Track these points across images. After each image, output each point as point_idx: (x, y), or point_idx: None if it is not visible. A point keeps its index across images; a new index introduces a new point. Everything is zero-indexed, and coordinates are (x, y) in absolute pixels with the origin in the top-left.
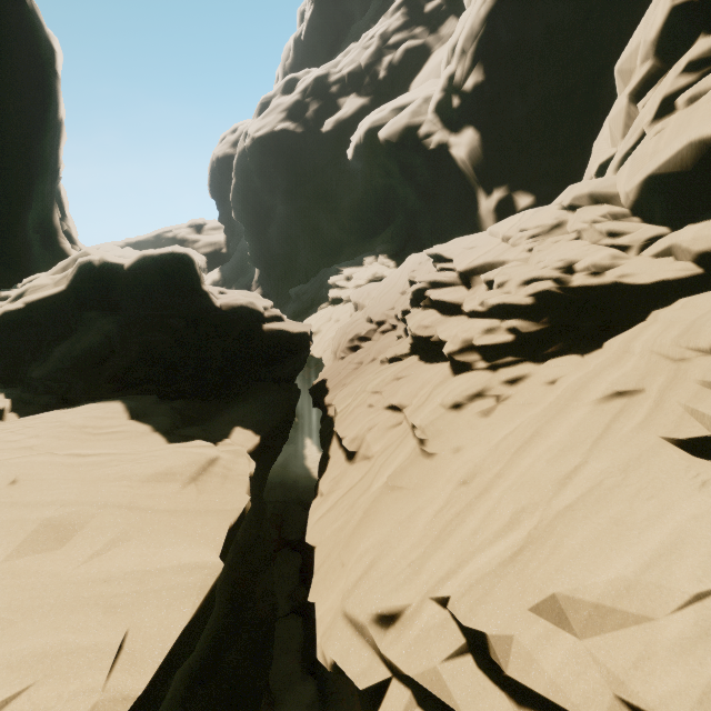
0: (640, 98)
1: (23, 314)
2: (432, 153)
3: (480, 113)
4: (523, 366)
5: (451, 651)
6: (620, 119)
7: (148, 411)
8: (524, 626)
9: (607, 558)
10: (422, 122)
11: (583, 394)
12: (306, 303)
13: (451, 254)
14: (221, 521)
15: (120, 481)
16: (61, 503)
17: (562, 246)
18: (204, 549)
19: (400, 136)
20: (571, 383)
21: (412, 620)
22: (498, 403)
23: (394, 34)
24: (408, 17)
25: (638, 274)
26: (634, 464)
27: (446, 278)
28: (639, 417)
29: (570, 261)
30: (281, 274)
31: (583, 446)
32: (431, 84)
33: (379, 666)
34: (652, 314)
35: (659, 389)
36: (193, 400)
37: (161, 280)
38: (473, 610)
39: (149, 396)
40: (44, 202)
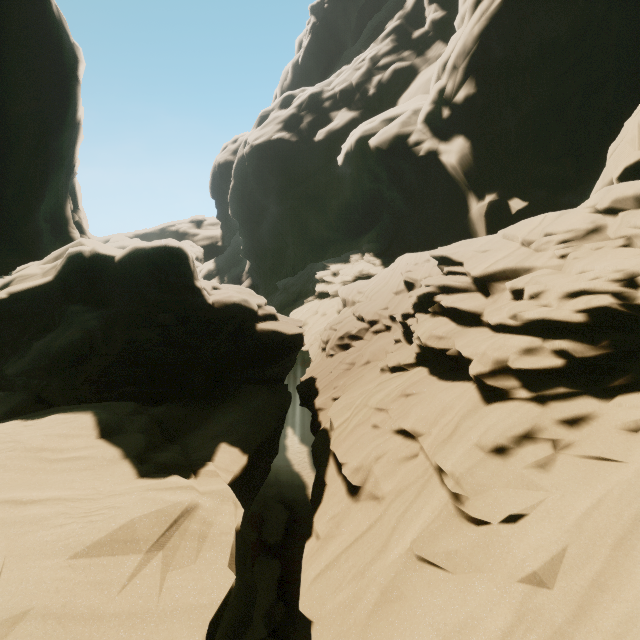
0: None
1: (6, 305)
2: (421, 160)
3: (470, 123)
4: (583, 401)
5: None
6: None
7: (122, 425)
8: None
9: None
10: (412, 132)
11: None
12: (292, 295)
13: (461, 257)
14: (193, 632)
15: (60, 557)
16: None
17: (609, 253)
18: None
19: (390, 143)
20: None
21: None
22: (556, 451)
23: (384, 58)
24: (396, 42)
25: None
26: None
27: (458, 283)
28: None
29: (631, 272)
30: (270, 267)
31: None
32: (419, 99)
33: None
34: None
35: None
36: (177, 405)
37: (152, 274)
38: None
39: (127, 403)
40: (58, 195)
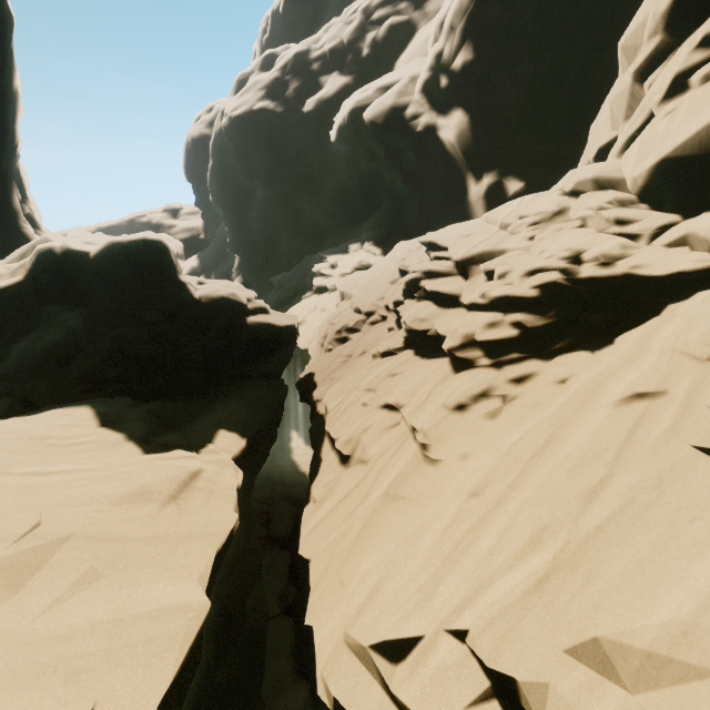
0: (646, 76)
1: None
2: (419, 136)
3: (469, 94)
4: (530, 363)
5: (474, 696)
6: (623, 99)
7: (121, 416)
8: (561, 672)
9: (654, 594)
10: (409, 103)
11: (600, 396)
12: (289, 292)
13: (446, 242)
14: (206, 547)
15: (87, 505)
16: (14, 539)
17: (566, 234)
18: (188, 584)
19: (386, 117)
20: (584, 383)
21: (426, 655)
22: (504, 404)
23: (378, 9)
24: None
25: (652, 265)
26: (669, 479)
27: (441, 267)
28: (665, 422)
29: (577, 251)
30: (263, 262)
31: (606, 455)
32: (417, 63)
33: (390, 708)
34: (668, 309)
35: (686, 392)
36: (172, 400)
37: (132, 270)
38: (498, 649)
39: (122, 398)
40: (1, 183)
